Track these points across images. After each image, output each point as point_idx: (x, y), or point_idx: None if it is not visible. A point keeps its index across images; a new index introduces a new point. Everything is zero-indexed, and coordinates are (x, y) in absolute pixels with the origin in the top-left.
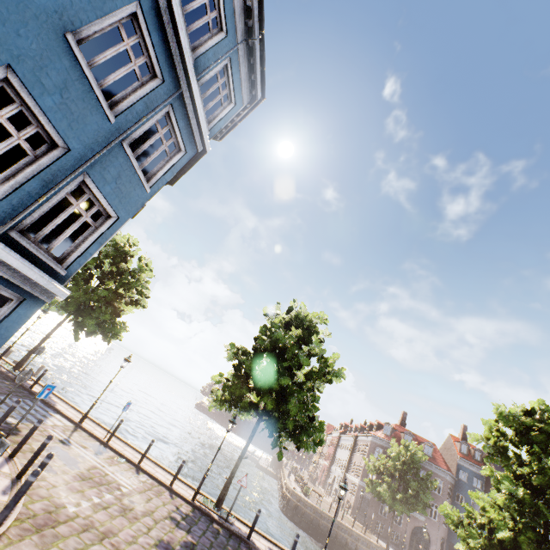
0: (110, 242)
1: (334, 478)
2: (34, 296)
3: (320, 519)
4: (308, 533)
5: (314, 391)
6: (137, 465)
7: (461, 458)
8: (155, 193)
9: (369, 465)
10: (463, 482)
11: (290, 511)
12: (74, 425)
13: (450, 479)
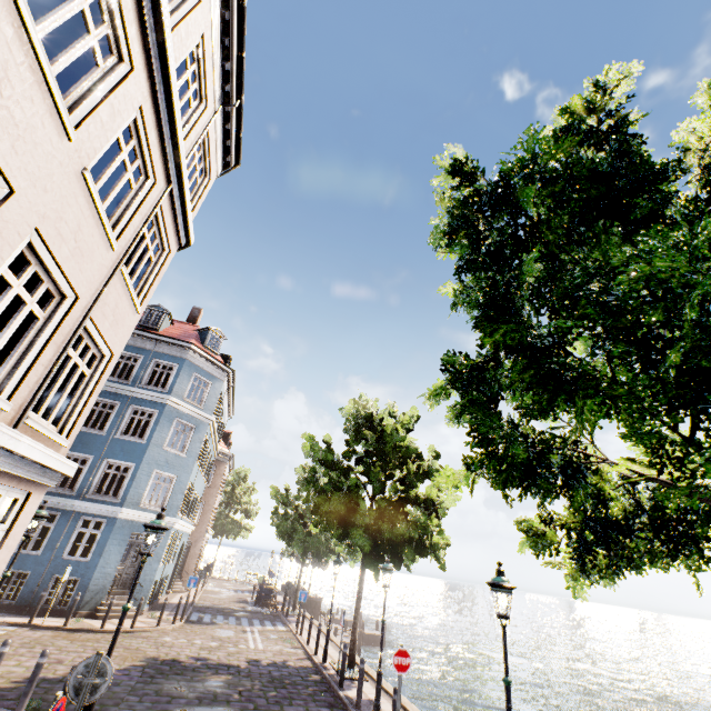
0: (299, 478)
1: None
2: (111, 517)
3: None
4: None
5: (418, 477)
6: (302, 644)
7: None
8: (193, 435)
9: None
10: None
11: None
12: (287, 630)
13: None
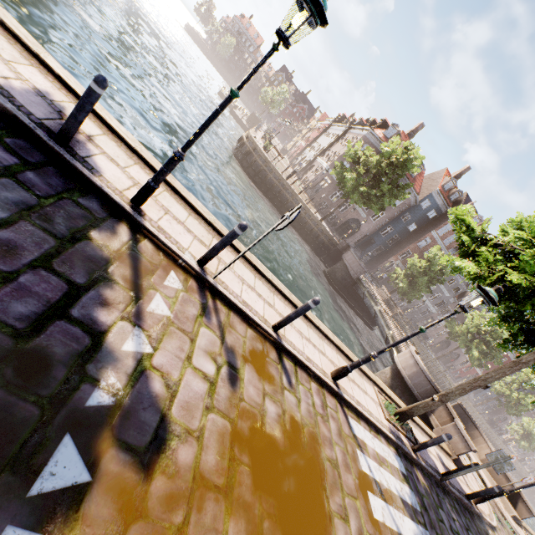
0: None
1: (304, 158)
2: None
3: (269, 174)
4: (252, 180)
5: None
6: None
7: (438, 192)
8: None
9: (351, 150)
10: (421, 209)
11: (241, 155)
12: None
13: (412, 202)
